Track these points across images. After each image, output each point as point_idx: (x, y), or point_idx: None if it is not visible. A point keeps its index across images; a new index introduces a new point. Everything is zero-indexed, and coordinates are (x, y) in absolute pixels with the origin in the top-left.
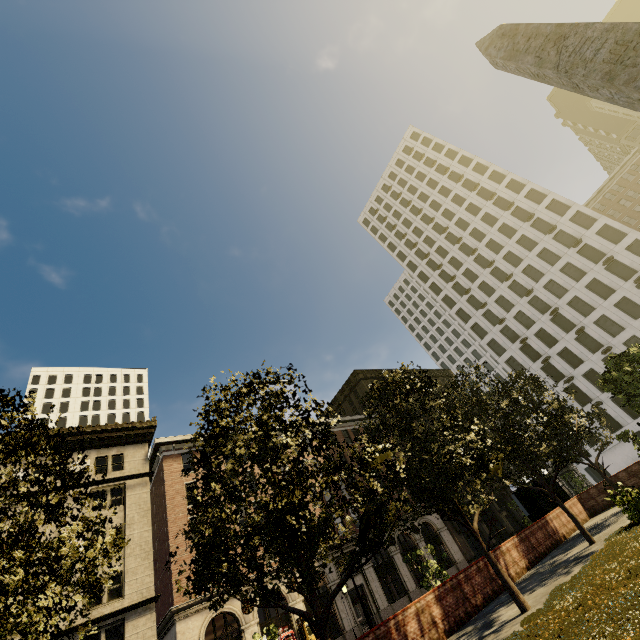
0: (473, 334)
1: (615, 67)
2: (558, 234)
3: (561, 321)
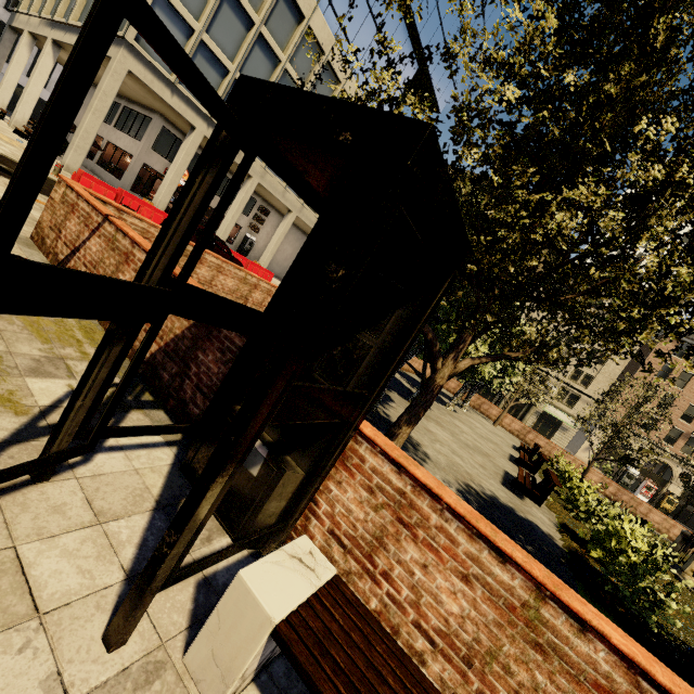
0: None
1: None
2: None
3: None
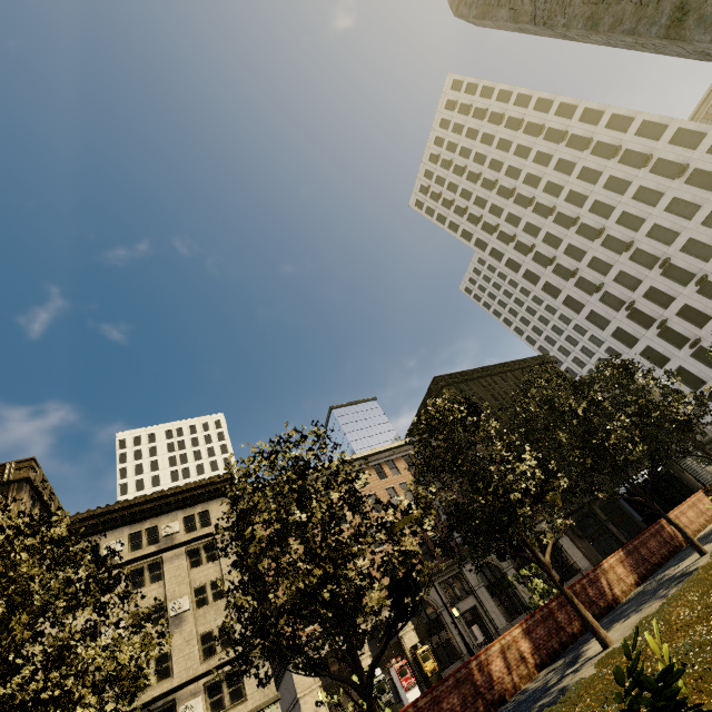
0: (567, 310)
1: (597, 8)
2: (656, 164)
3: (675, 273)
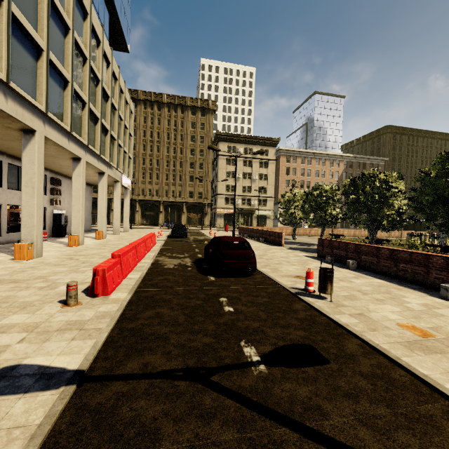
0: None
1: None
2: None
3: None
